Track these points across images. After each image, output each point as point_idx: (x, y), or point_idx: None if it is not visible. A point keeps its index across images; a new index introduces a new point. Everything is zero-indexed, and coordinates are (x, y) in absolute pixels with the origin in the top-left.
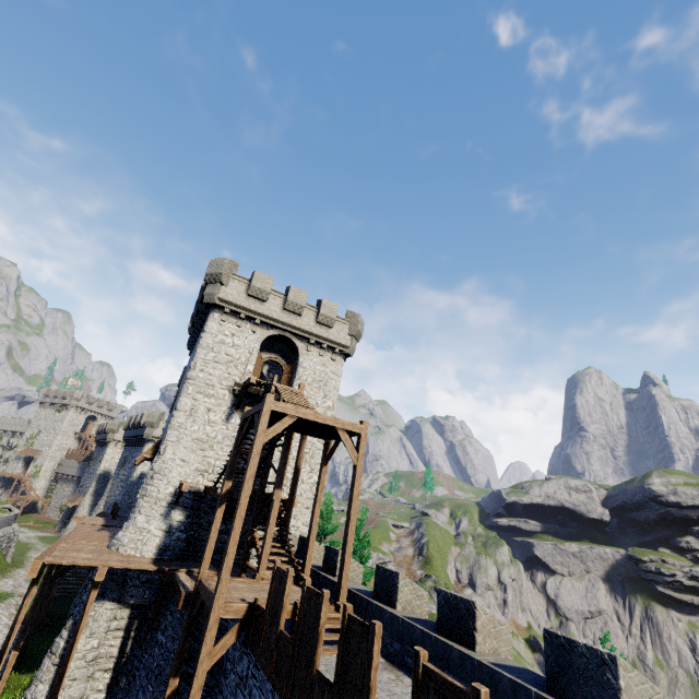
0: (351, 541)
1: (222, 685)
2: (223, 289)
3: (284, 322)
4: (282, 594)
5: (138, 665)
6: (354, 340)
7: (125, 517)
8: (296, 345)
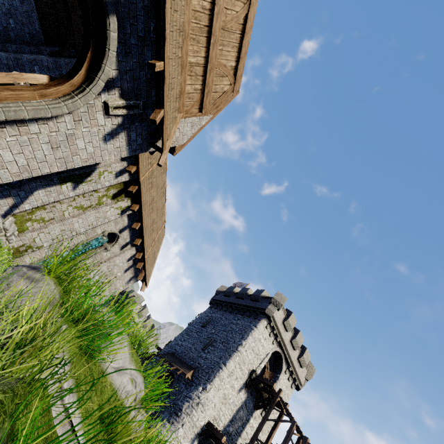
0: None
1: None
2: (276, 312)
3: (287, 348)
4: None
5: None
6: (305, 382)
7: None
8: (282, 365)
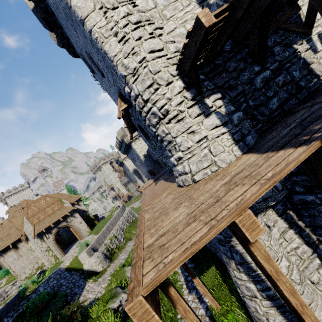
0: None
1: None
2: None
3: None
4: None
5: None
6: None
7: (158, 171)
8: None
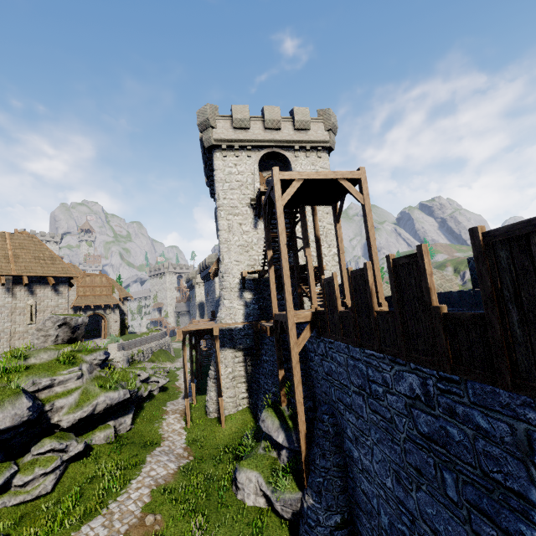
0: (376, 260)
1: (311, 366)
2: (214, 132)
3: (269, 140)
4: (333, 292)
5: (258, 376)
6: (331, 133)
7: None
8: (285, 156)
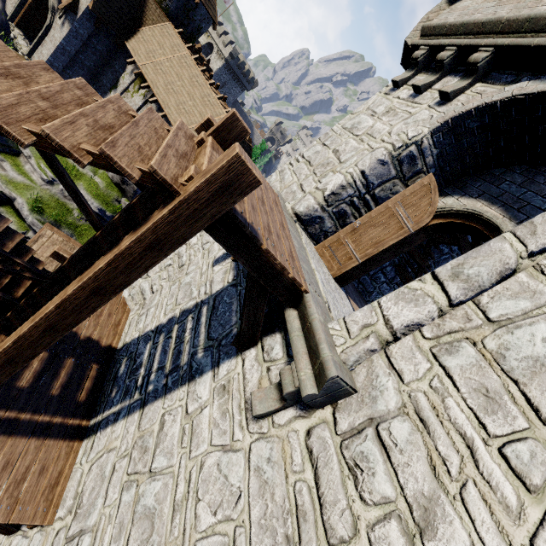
0: None
1: None
2: (452, 7)
3: None
4: None
5: None
6: None
7: None
8: None
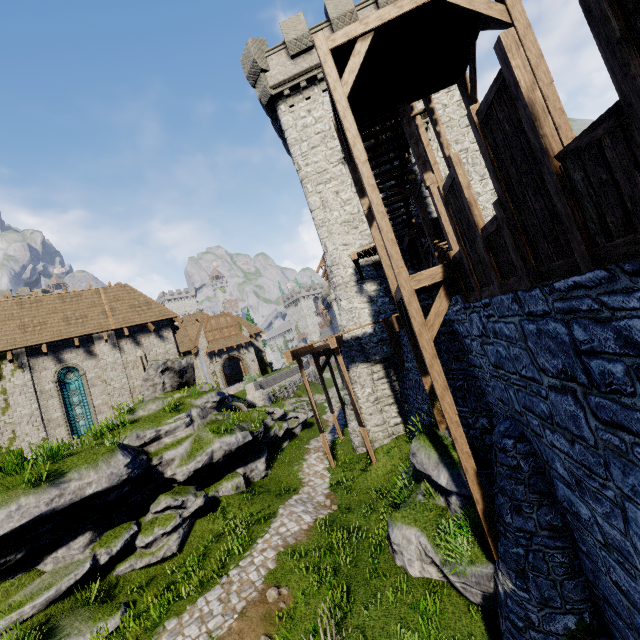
0: (562, 124)
1: (472, 361)
2: (268, 77)
3: None
4: (461, 199)
5: (408, 393)
6: None
7: None
8: None
